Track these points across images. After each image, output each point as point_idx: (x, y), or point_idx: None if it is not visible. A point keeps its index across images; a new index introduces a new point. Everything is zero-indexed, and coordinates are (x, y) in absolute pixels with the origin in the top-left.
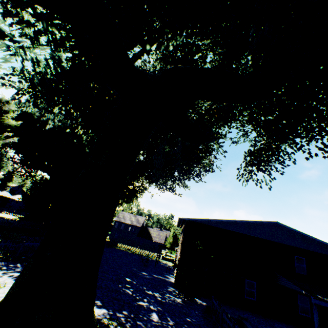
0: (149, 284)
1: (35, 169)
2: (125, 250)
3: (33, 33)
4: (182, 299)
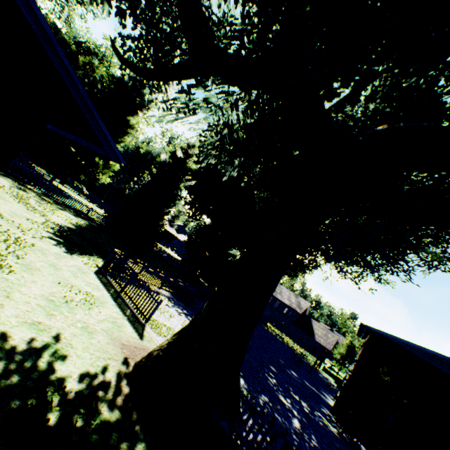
0: (297, 388)
1: (201, 213)
2: (274, 335)
3: (235, 100)
4: (338, 431)
